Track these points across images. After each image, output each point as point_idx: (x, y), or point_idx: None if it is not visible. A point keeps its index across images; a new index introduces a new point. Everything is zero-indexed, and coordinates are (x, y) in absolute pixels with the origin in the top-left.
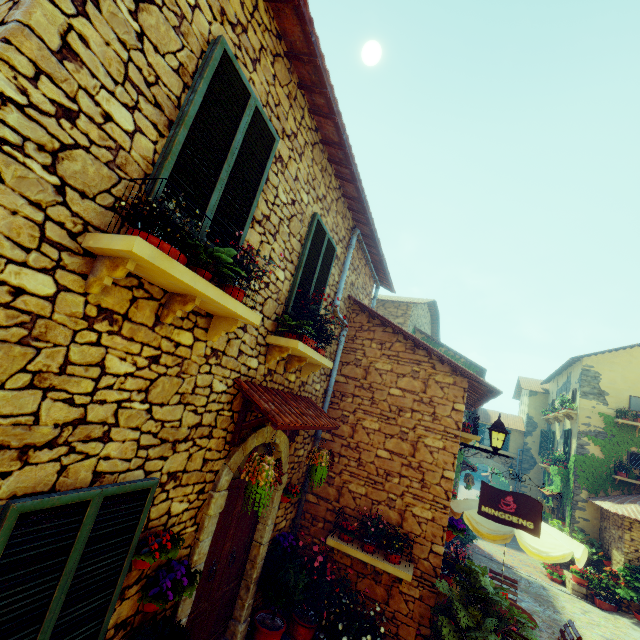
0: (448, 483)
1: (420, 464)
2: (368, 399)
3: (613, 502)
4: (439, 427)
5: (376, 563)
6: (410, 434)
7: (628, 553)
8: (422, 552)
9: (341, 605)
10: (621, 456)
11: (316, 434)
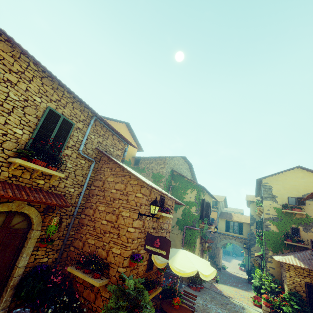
0: (129, 234)
1: (118, 225)
2: (102, 196)
3: (282, 256)
4: (129, 206)
5: (85, 278)
6: (116, 211)
7: (289, 285)
8: (113, 272)
9: (64, 302)
10: (287, 230)
11: (73, 214)
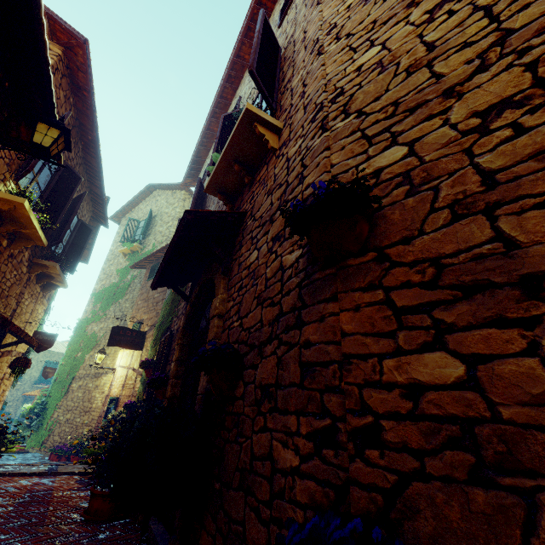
0: None
1: None
2: None
3: None
4: None
5: None
6: None
7: None
8: None
9: None
10: None
11: None
